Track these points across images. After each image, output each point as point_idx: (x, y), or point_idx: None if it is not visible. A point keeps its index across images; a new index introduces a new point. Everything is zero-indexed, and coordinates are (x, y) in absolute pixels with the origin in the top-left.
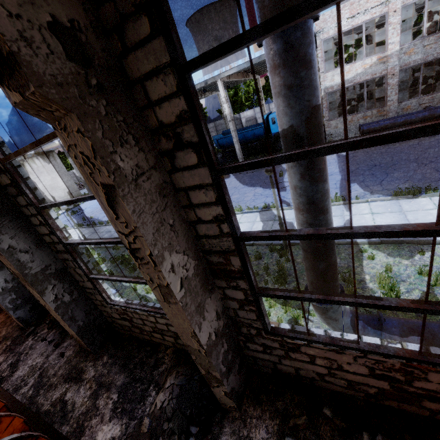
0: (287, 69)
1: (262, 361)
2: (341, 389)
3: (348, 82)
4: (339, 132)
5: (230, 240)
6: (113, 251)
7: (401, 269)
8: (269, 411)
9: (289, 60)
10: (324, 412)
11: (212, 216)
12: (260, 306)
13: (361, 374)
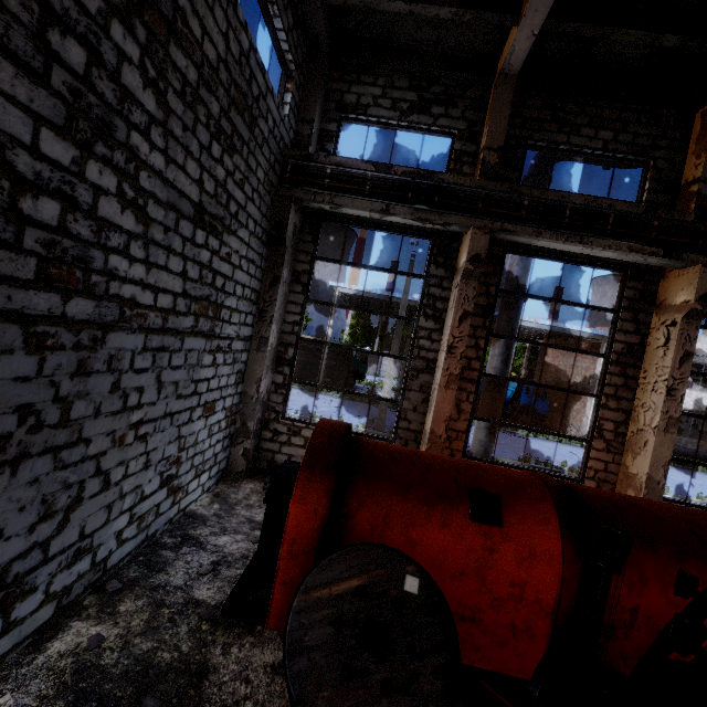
0: None
1: None
2: None
3: None
4: None
5: None
6: None
7: None
8: None
9: None
10: None
11: None
12: None
13: None
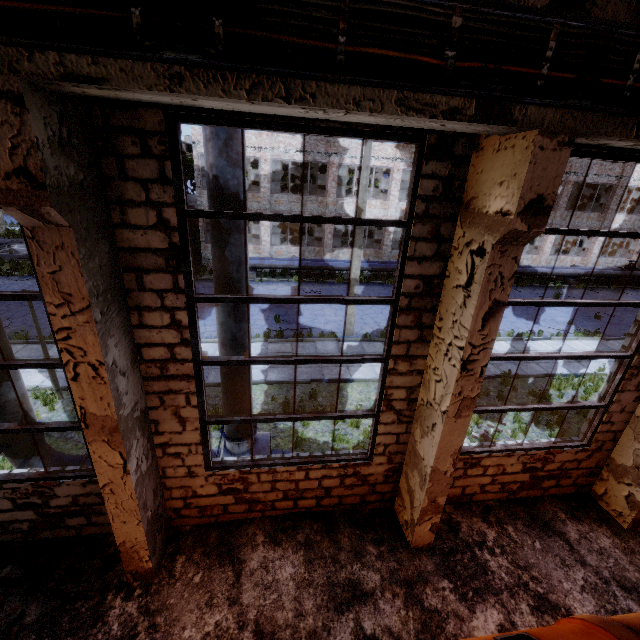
0: None
1: None
2: None
3: None
4: None
5: None
6: None
7: None
8: None
9: None
10: None
11: None
12: None
13: (7, 510)
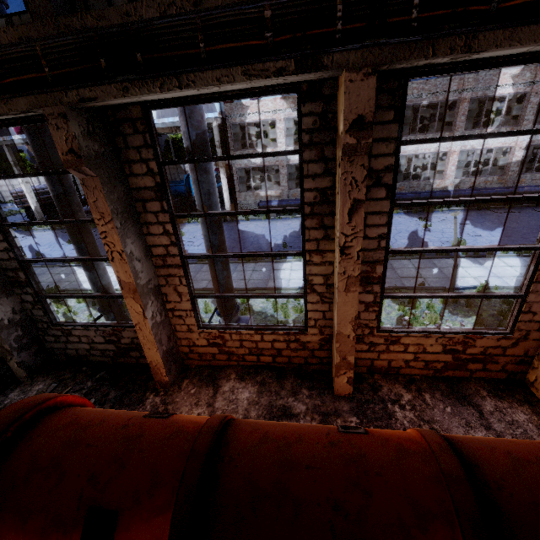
0: (50, 183)
1: (57, 350)
2: (101, 358)
3: (252, 163)
4: (248, 204)
5: (16, 262)
6: None
7: (200, 305)
8: (52, 377)
9: (49, 179)
10: (83, 368)
11: (3, 247)
12: (44, 305)
13: (102, 343)
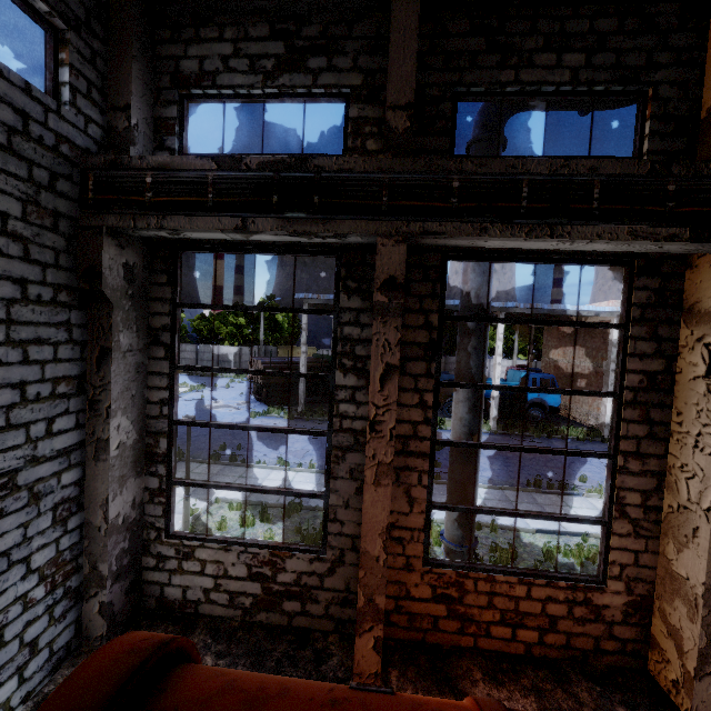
0: None
1: None
2: None
3: None
4: None
5: None
6: (486, 534)
7: None
8: None
9: None
10: None
11: None
12: None
13: None
